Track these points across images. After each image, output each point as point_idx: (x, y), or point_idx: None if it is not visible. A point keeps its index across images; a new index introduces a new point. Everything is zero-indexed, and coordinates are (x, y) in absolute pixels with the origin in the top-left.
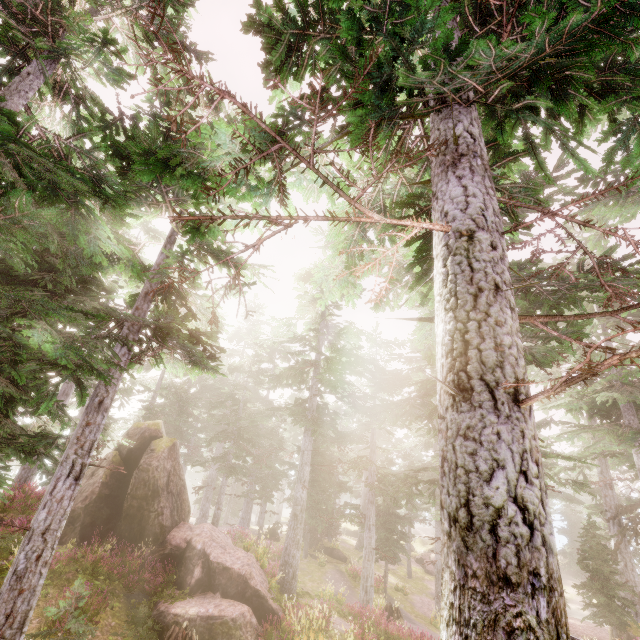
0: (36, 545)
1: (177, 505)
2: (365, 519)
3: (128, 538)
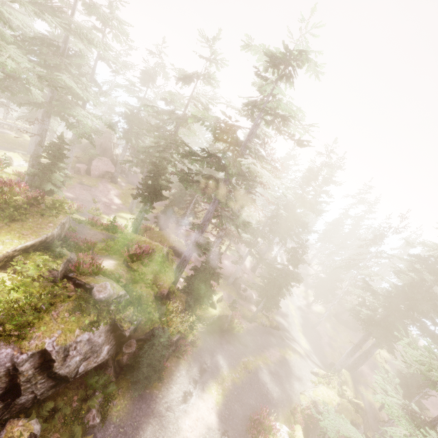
0: (34, 132)
1: (104, 152)
2: None
3: None
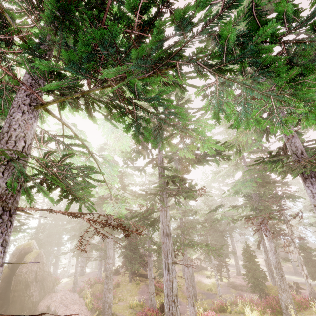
0: None
1: (43, 286)
2: (147, 265)
3: (15, 313)
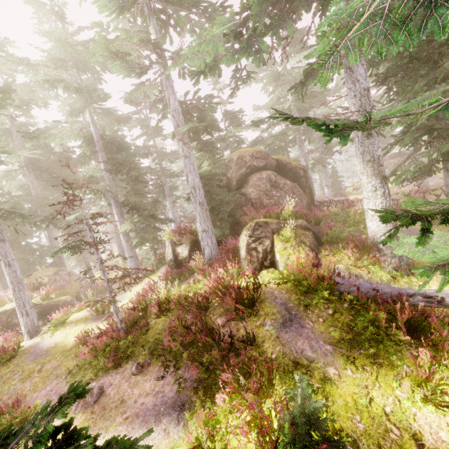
0: None
1: None
2: None
3: None
